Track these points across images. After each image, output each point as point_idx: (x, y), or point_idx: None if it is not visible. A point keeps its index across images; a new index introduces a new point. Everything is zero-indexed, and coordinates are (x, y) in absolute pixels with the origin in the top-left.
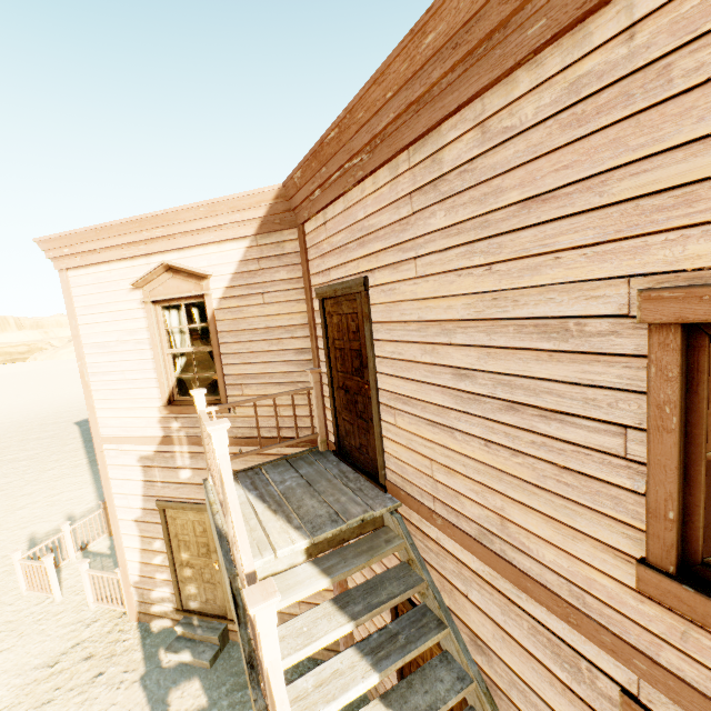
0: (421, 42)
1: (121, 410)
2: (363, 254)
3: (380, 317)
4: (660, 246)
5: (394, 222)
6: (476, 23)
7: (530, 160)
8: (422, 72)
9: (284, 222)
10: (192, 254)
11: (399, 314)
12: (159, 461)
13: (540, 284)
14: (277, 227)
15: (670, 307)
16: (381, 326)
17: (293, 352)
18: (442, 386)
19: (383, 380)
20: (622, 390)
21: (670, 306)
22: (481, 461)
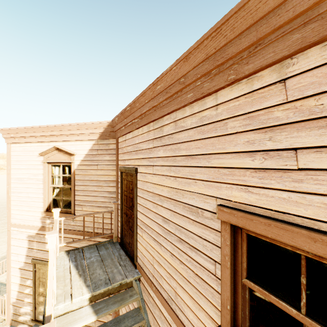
0: (156, 87)
1: (23, 211)
2: (137, 158)
3: (140, 186)
4: (225, 188)
5: (147, 148)
6: (172, 87)
7: (189, 141)
8: (157, 97)
9: (110, 136)
10: (69, 144)
11: (146, 187)
12: (37, 238)
13: (190, 191)
14: (107, 137)
15: (226, 215)
16: (140, 190)
17: (108, 193)
18: (158, 223)
19: (139, 214)
20: (214, 244)
21: (226, 215)
22: (170, 263)
